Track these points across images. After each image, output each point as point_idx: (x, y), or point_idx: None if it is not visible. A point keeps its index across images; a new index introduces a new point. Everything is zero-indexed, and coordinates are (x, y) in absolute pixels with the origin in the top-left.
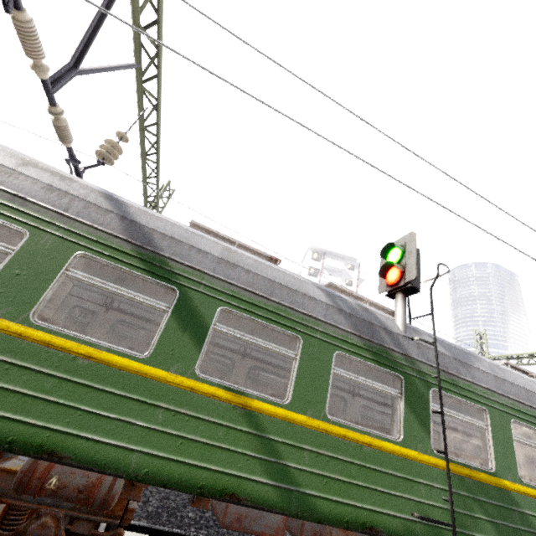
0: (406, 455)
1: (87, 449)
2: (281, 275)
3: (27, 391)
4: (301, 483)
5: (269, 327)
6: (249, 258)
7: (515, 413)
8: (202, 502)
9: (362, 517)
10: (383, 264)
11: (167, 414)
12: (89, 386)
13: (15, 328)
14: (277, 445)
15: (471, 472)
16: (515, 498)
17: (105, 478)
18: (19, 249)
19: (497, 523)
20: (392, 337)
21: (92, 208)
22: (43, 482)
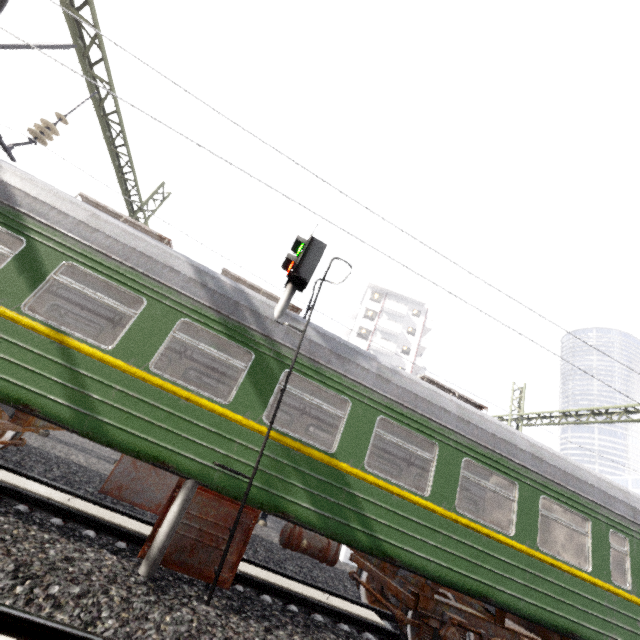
0: (228, 416)
1: None
2: (149, 247)
3: None
4: (100, 412)
5: (115, 286)
6: (119, 228)
7: (388, 412)
8: (19, 421)
9: (155, 452)
10: None
11: None
12: None
13: None
14: (86, 379)
15: (302, 447)
16: (349, 480)
17: None
18: None
19: (314, 493)
20: (258, 318)
21: None
22: None
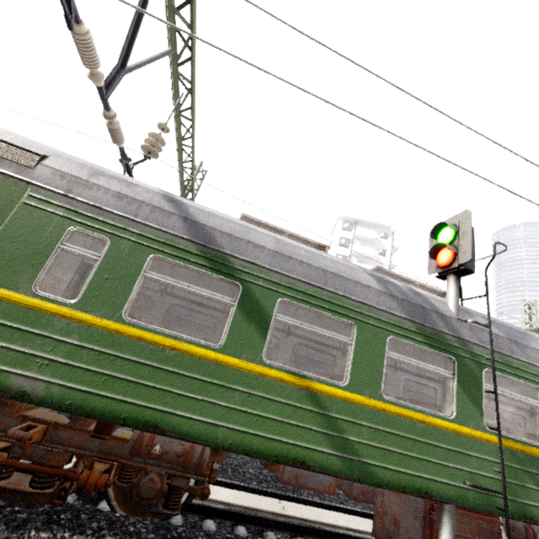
0: (459, 431)
1: (182, 424)
2: (333, 264)
3: (130, 378)
4: (361, 454)
5: (324, 315)
6: (300, 249)
7: None
8: (273, 466)
9: (417, 484)
10: (432, 244)
11: (243, 396)
12: (177, 373)
13: (113, 326)
14: (339, 422)
15: (523, 447)
16: None
17: (195, 446)
18: (104, 255)
19: None
20: (444, 320)
21: (157, 212)
22: (149, 449)
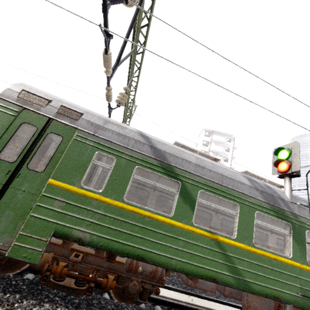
0: (294, 265)
1: (155, 257)
2: (225, 171)
3: (129, 232)
4: (244, 276)
5: (222, 199)
6: (208, 162)
7: None
8: (195, 279)
9: (273, 293)
10: (274, 158)
11: (184, 243)
12: (151, 230)
13: (120, 204)
14: (232, 258)
15: None
16: None
17: (158, 268)
18: (113, 167)
19: None
20: (284, 202)
21: (137, 143)
22: (136, 269)
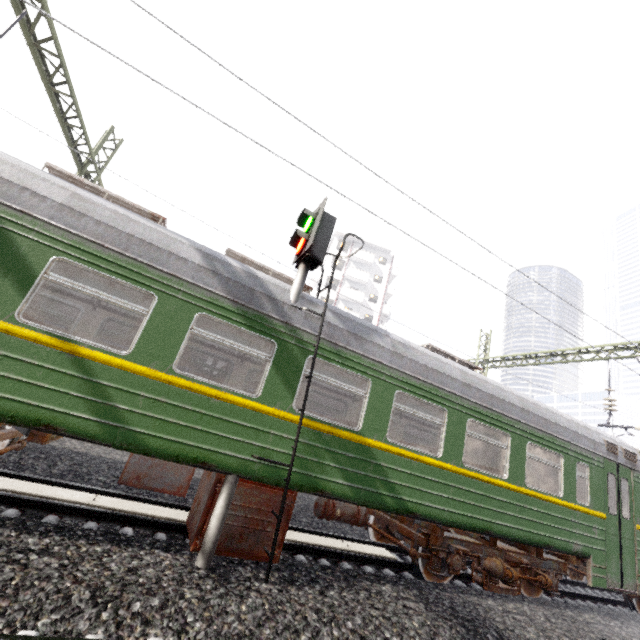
0: (259, 409)
1: None
2: (147, 232)
3: None
4: (130, 422)
5: (119, 282)
6: (108, 209)
7: (404, 386)
8: (36, 438)
9: (194, 454)
10: None
11: None
12: None
13: None
14: (108, 390)
15: (332, 429)
16: (375, 453)
17: None
18: None
19: (346, 470)
20: (276, 305)
21: None
22: None
